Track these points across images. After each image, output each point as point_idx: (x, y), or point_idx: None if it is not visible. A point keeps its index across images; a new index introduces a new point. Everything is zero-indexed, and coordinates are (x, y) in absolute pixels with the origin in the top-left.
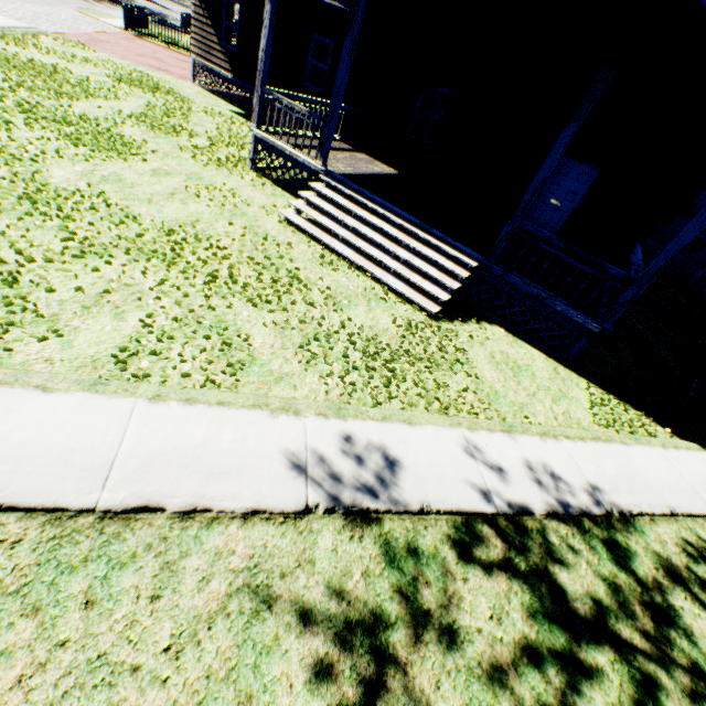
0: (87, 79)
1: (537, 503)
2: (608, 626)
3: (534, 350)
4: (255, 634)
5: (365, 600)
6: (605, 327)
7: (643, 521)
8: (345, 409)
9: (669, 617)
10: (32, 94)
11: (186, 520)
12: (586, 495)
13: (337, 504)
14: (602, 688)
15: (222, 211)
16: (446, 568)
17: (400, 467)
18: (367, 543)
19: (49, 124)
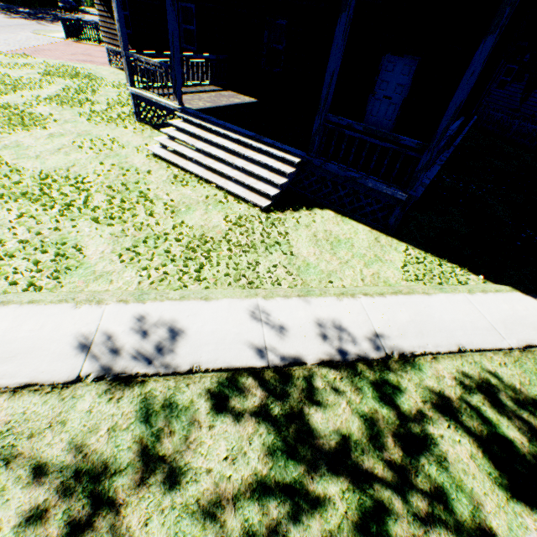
0: (20, 78)
1: (313, 354)
2: (351, 458)
3: (360, 225)
4: None
5: (103, 452)
6: (411, 194)
7: (424, 360)
8: (147, 294)
9: (423, 445)
10: None
11: None
12: (368, 343)
13: (108, 373)
14: (324, 517)
15: (98, 155)
16: (195, 418)
17: (183, 336)
18: (125, 403)
19: None
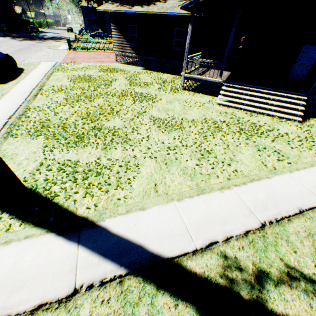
0: (99, 76)
1: None
2: None
3: None
4: None
5: None
6: None
7: None
8: None
9: None
10: (101, 88)
11: None
12: None
13: None
14: None
15: (202, 109)
16: None
17: None
18: None
19: (122, 97)
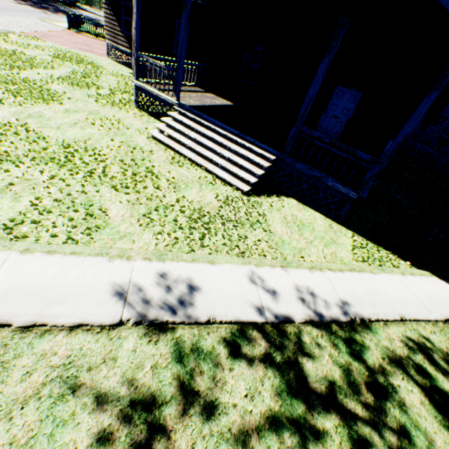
0: (34, 58)
1: (298, 314)
2: (338, 400)
3: (317, 213)
4: (57, 412)
5: (150, 385)
6: (360, 194)
7: (378, 325)
8: (166, 255)
9: (387, 392)
10: None
11: (26, 332)
12: (337, 308)
13: (144, 319)
14: (325, 446)
15: (108, 132)
16: (218, 361)
17: (199, 292)
18: (161, 345)
19: (0, 84)
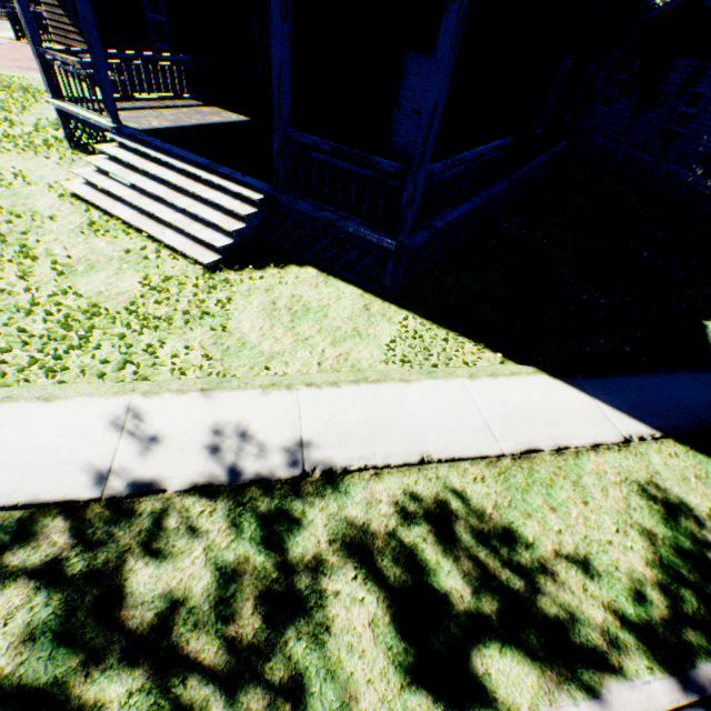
0: None
1: (185, 476)
2: (171, 637)
3: (350, 287)
4: None
5: None
6: (401, 240)
7: (360, 477)
8: None
9: (301, 610)
10: None
11: None
12: (283, 456)
13: None
14: None
15: None
16: None
17: None
18: None
19: None
